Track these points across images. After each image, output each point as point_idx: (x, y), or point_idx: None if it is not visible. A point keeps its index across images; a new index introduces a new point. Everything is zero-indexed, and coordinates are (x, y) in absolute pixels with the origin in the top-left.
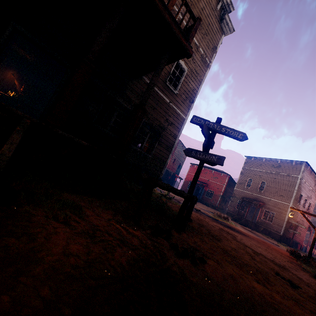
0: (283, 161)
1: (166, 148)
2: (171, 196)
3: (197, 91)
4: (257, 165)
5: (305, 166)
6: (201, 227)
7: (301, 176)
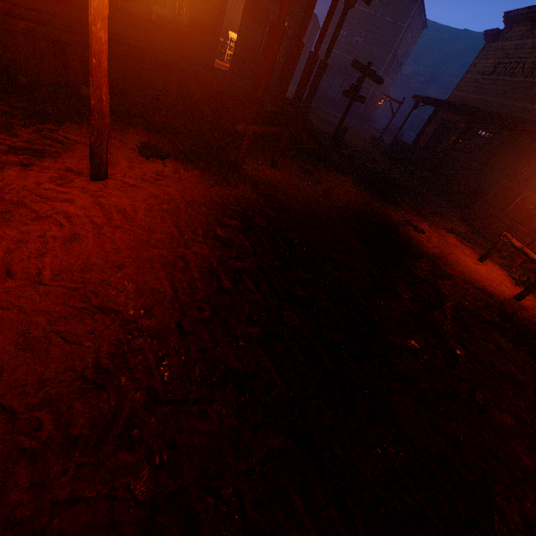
0: None
1: None
2: None
3: None
4: None
5: (419, 6)
6: None
7: (407, 26)
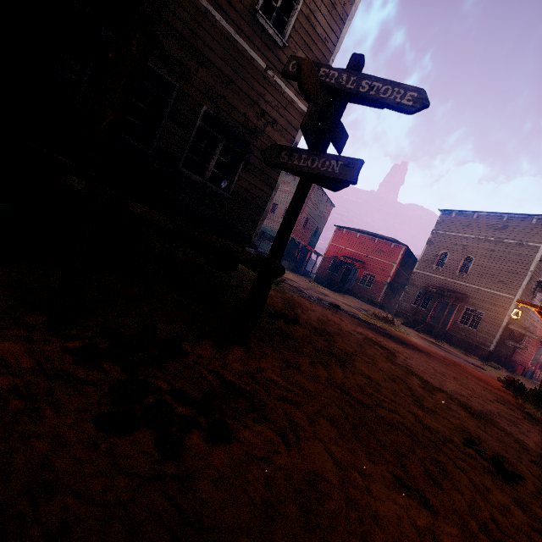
0: (513, 216)
1: (264, 179)
2: (289, 282)
3: (334, 45)
4: (462, 227)
5: None
6: (314, 336)
7: None
